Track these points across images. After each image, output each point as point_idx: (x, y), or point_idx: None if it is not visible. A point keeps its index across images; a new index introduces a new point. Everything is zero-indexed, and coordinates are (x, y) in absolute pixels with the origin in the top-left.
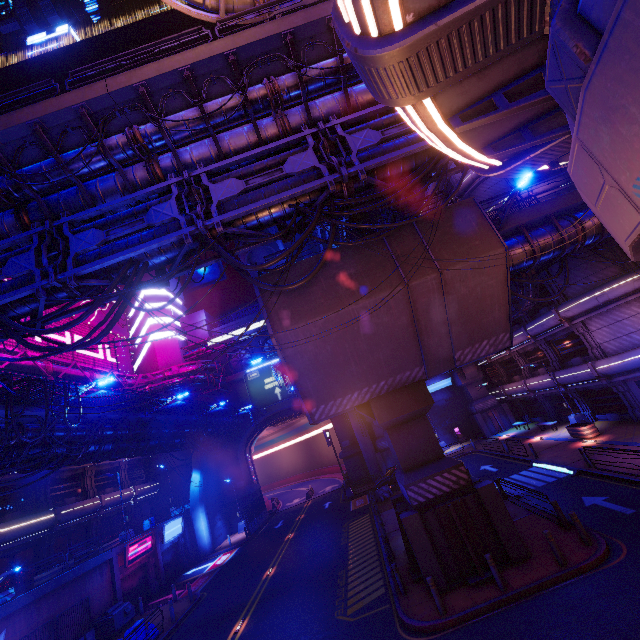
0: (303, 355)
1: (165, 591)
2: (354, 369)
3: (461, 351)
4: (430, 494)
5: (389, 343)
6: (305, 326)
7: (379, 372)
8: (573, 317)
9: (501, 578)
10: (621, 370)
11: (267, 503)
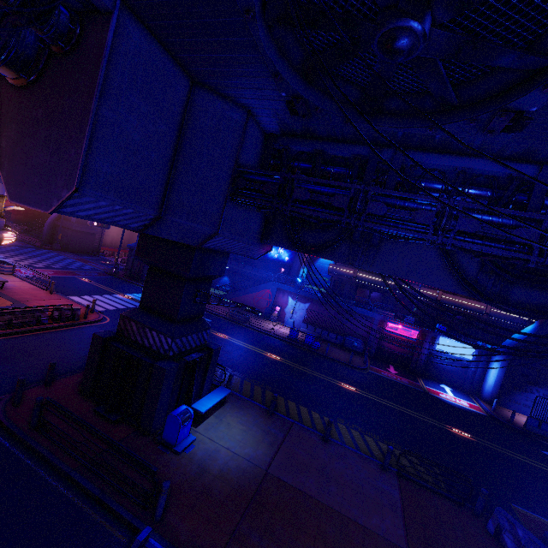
0: None
1: (408, 372)
2: None
3: None
4: None
5: None
6: None
7: None
8: None
9: None
10: None
11: None
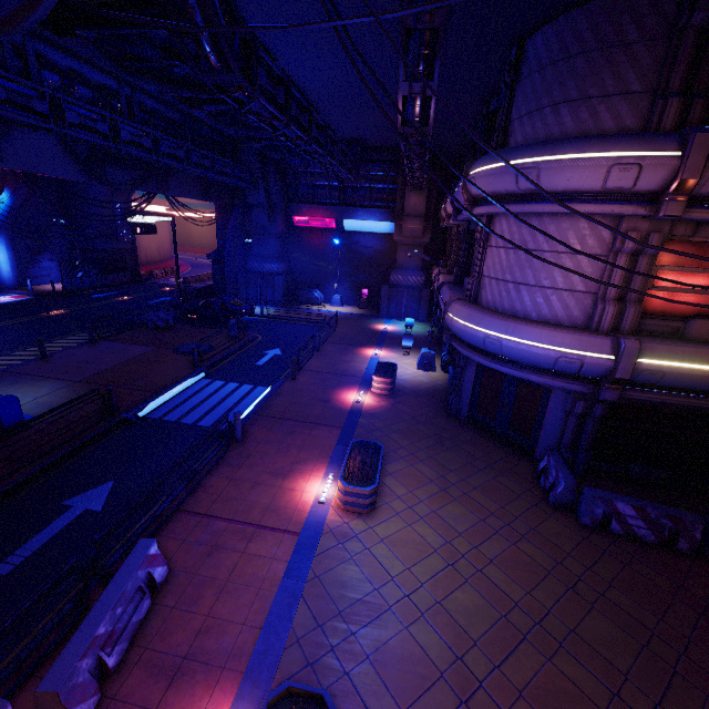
0: None
1: None
2: None
3: None
4: None
5: None
6: None
7: None
8: (481, 199)
9: None
10: (461, 336)
11: (154, 268)
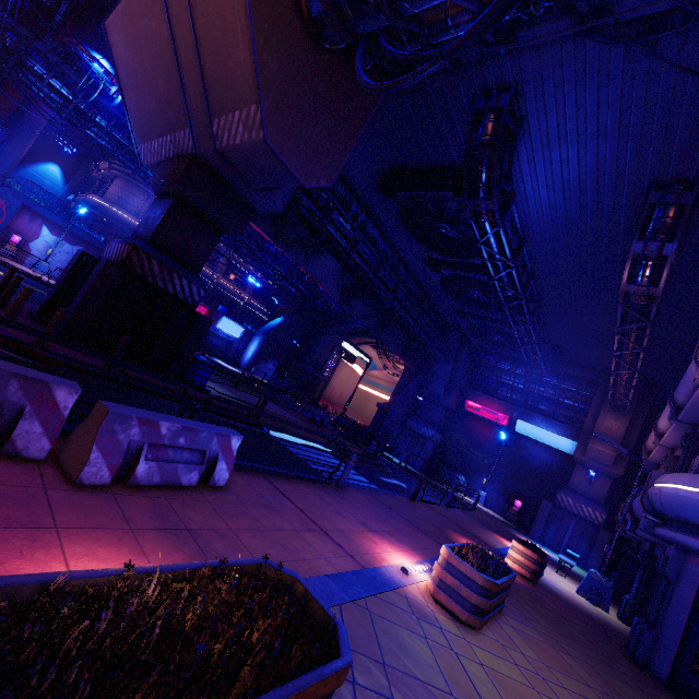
0: (122, 61)
1: None
2: (150, 102)
3: (218, 120)
4: (109, 254)
5: (163, 70)
6: (115, 16)
7: (165, 118)
8: None
9: (4, 296)
10: (676, 510)
11: (329, 405)
